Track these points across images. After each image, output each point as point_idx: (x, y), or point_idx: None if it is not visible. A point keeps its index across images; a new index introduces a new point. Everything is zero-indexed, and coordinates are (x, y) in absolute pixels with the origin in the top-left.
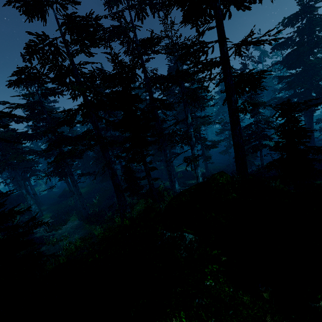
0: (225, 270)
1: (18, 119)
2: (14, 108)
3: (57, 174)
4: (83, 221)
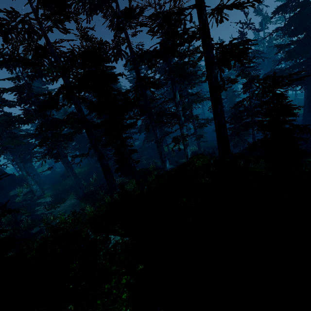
0: (134, 283)
1: (11, 104)
2: (1, 92)
3: (53, 156)
4: (79, 200)
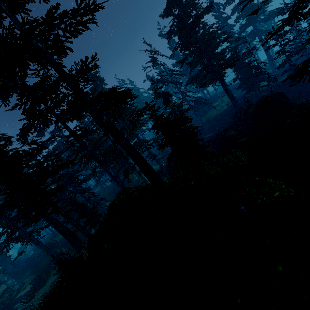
0: None
1: None
2: None
3: (19, 240)
4: (58, 274)
